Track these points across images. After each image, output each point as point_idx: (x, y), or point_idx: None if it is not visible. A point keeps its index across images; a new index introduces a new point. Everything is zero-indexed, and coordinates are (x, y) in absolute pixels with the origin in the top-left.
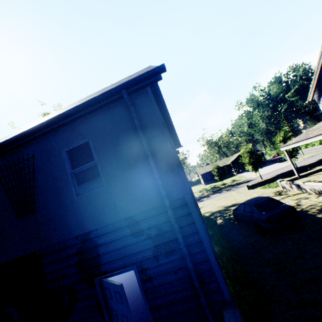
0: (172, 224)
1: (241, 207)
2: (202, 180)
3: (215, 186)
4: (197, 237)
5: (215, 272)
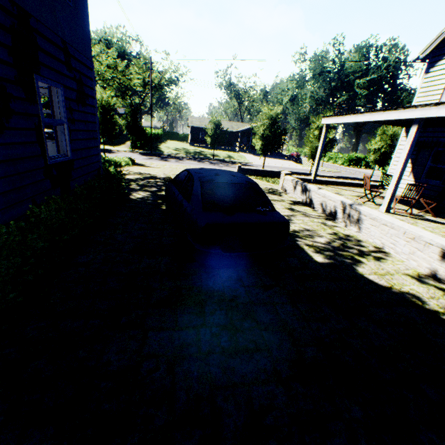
0: None
1: (181, 177)
2: (190, 137)
3: (201, 153)
4: None
5: None
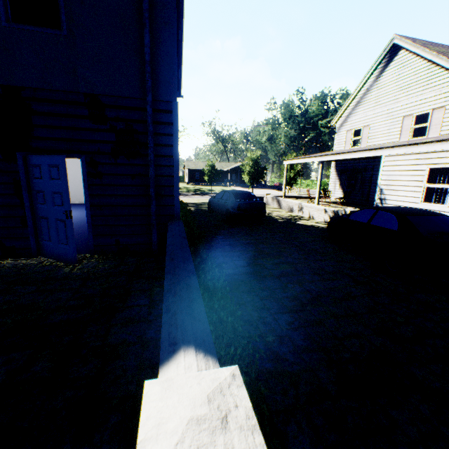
0: (148, 124)
1: (220, 194)
2: (187, 178)
3: (200, 189)
4: (169, 151)
5: (174, 189)
